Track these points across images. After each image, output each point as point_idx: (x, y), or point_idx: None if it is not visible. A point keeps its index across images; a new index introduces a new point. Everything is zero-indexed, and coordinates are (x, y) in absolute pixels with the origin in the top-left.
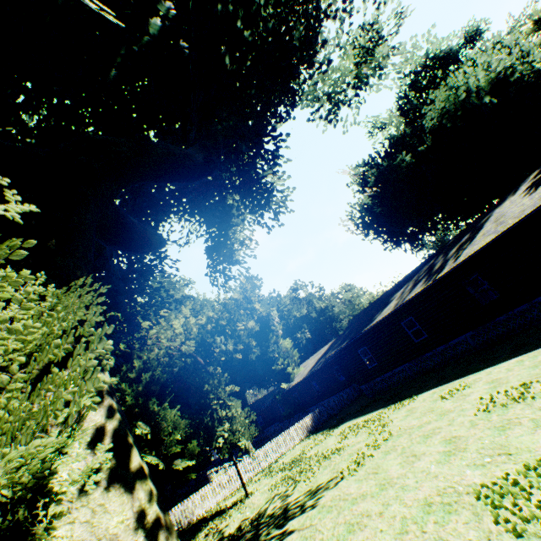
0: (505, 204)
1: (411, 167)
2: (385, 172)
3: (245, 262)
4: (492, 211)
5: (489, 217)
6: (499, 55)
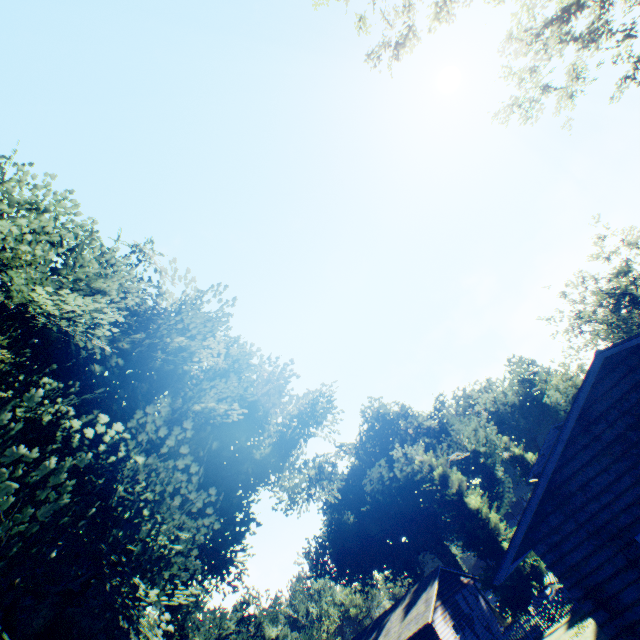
0: (395, 613)
1: (355, 522)
2: (336, 521)
3: (195, 633)
4: (391, 612)
5: (387, 621)
6: (411, 452)
